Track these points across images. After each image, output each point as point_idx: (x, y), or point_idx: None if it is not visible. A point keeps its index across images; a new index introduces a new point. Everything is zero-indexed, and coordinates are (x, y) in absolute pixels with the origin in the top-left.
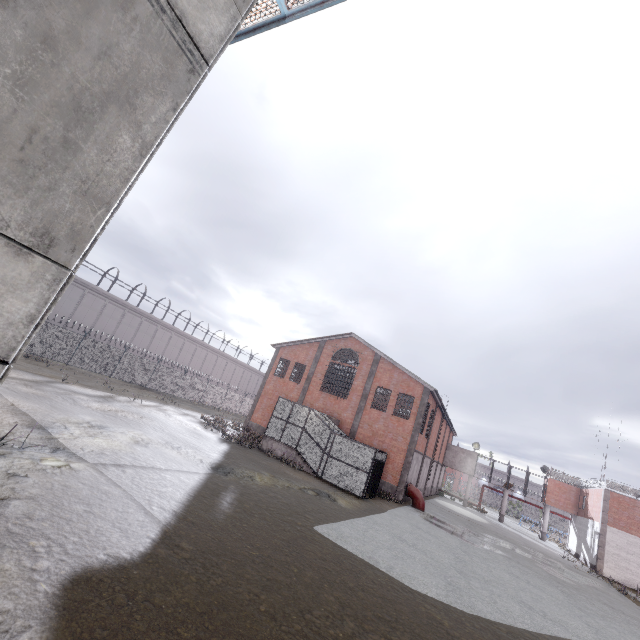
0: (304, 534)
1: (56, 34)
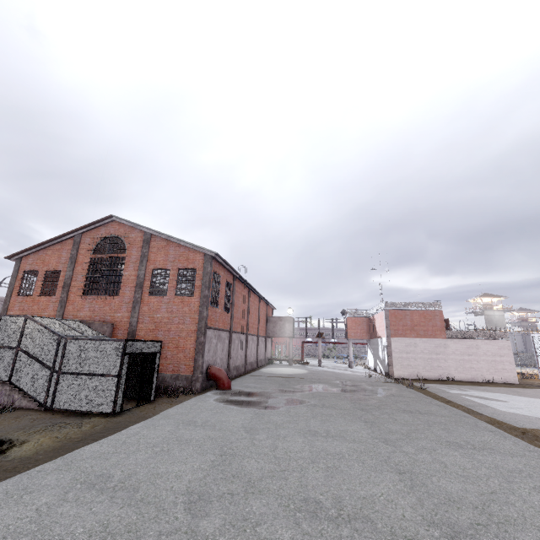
0: None
1: None
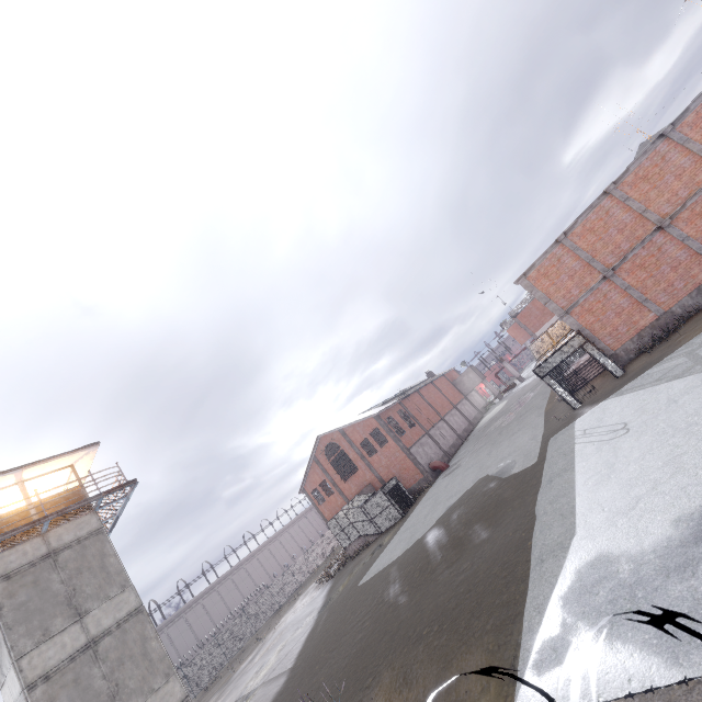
0: (351, 596)
1: (130, 654)
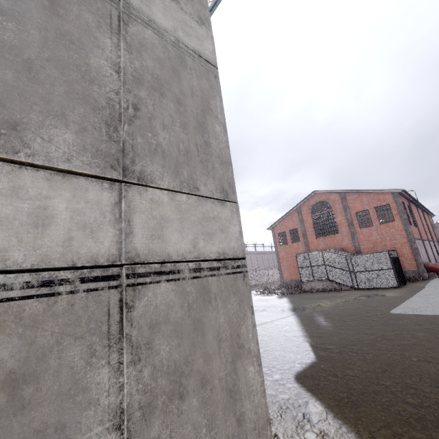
0: (388, 318)
1: (178, 97)
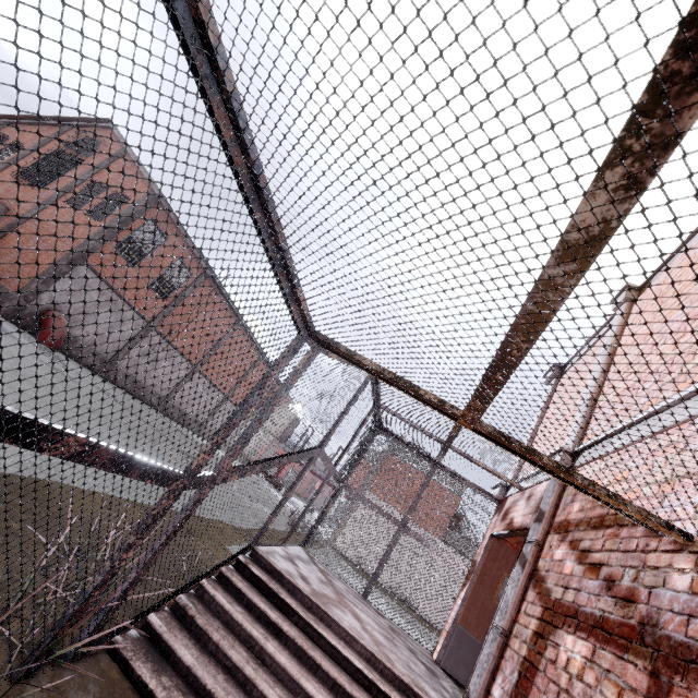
0: None
1: None
